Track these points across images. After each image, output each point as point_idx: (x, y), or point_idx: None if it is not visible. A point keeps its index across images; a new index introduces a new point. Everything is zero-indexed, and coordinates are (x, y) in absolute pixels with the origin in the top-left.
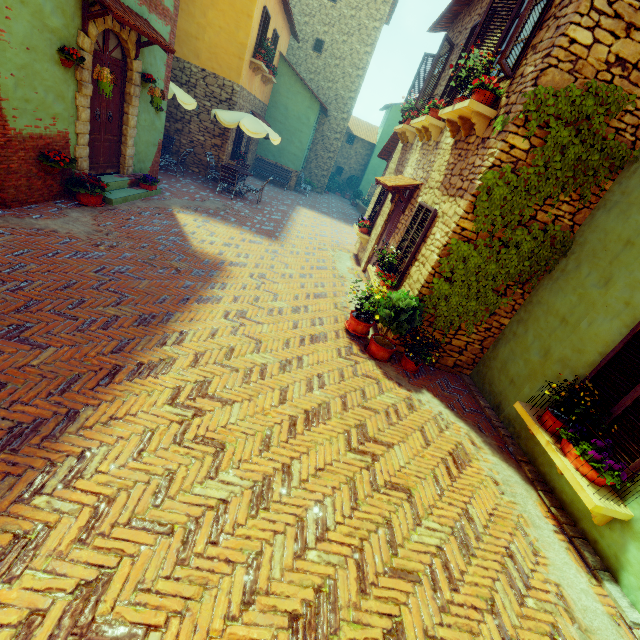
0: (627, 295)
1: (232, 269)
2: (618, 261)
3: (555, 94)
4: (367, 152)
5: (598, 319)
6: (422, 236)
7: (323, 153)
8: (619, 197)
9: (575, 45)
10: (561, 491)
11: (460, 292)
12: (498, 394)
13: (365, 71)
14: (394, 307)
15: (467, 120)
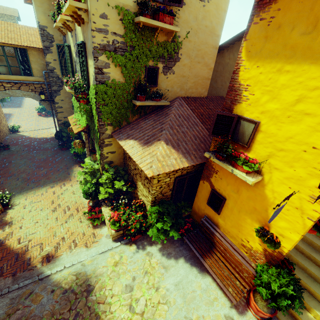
0: None
1: (13, 114)
2: None
3: None
4: None
5: None
6: None
7: None
8: None
9: None
10: None
11: None
12: None
13: None
14: (40, 108)
15: None
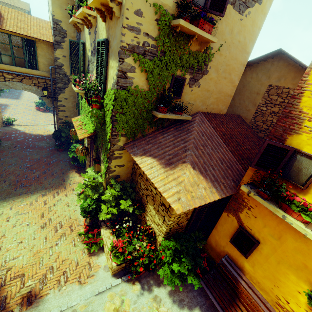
0: None
1: (10, 105)
2: None
3: None
4: None
5: None
6: None
7: None
8: None
9: None
10: None
11: None
12: None
13: None
14: (39, 103)
15: None
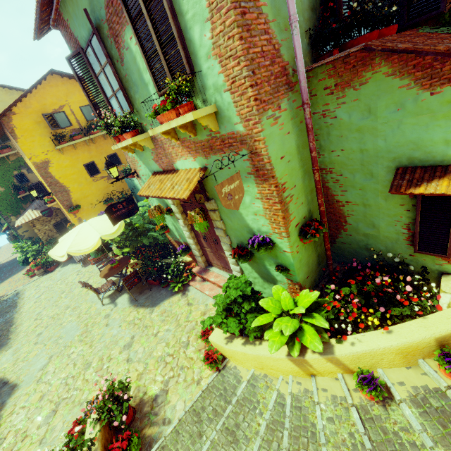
0: None
1: None
2: None
3: None
4: None
5: None
6: None
7: None
8: None
9: None
10: None
11: None
12: None
13: None
14: None
15: None
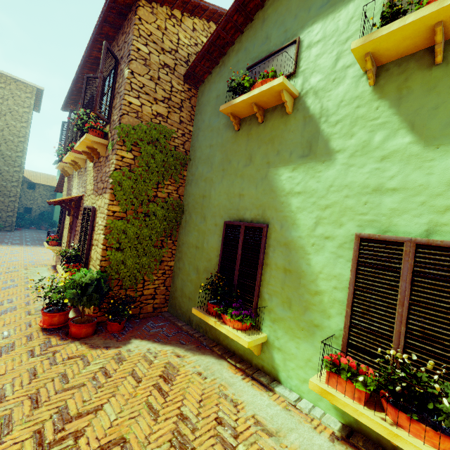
0: (214, 221)
1: None
2: (204, 206)
3: (134, 128)
4: (51, 193)
5: (209, 238)
6: (91, 227)
7: (3, 198)
8: (192, 177)
9: (133, 105)
10: (237, 349)
11: (131, 254)
12: (186, 312)
13: (26, 138)
14: (80, 285)
15: (94, 149)
